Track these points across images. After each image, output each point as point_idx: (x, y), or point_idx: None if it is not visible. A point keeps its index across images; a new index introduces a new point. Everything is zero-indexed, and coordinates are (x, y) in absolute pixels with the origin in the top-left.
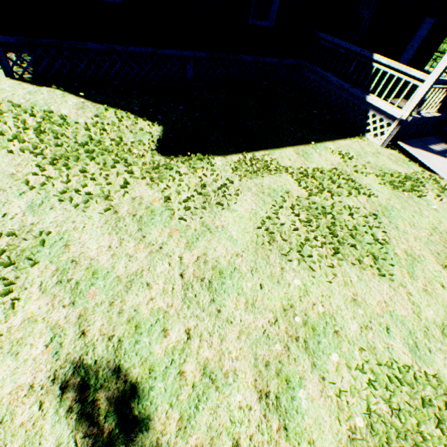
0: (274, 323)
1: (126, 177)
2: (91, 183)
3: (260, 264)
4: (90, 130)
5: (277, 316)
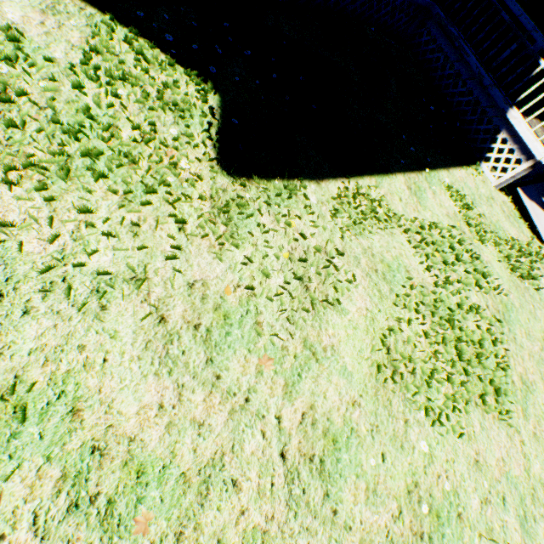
0: (398, 517)
1: (171, 228)
2: (105, 242)
3: (382, 417)
4: (84, 91)
5: (401, 504)
